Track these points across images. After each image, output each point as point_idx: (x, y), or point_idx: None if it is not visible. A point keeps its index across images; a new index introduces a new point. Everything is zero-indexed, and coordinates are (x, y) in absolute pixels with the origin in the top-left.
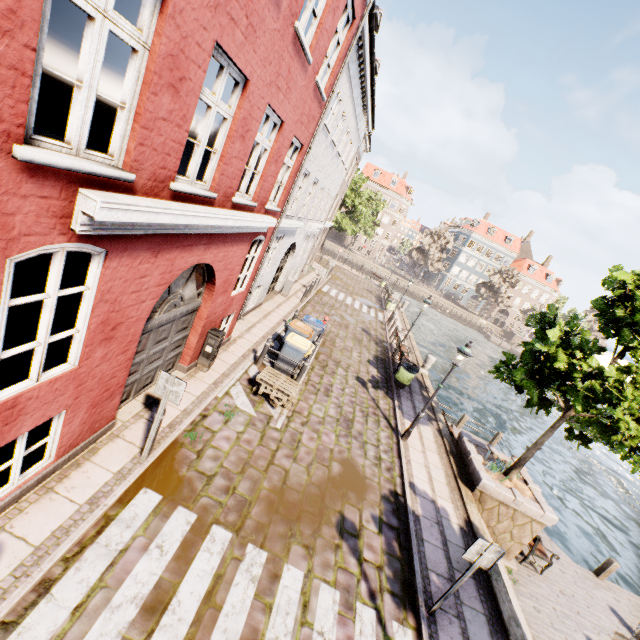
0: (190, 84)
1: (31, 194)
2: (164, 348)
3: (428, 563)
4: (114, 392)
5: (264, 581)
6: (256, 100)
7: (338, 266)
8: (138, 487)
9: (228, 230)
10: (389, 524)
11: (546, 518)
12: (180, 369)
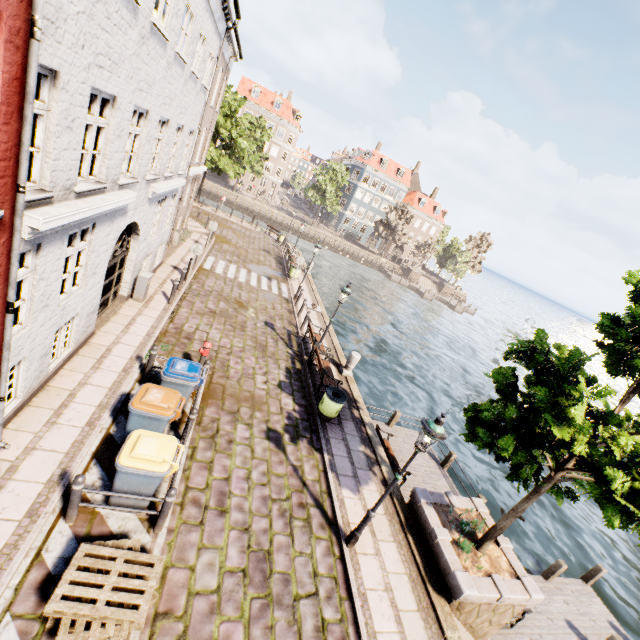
0: None
1: None
2: None
3: None
4: None
5: None
6: None
7: (224, 219)
8: None
9: None
10: None
11: (532, 600)
12: None
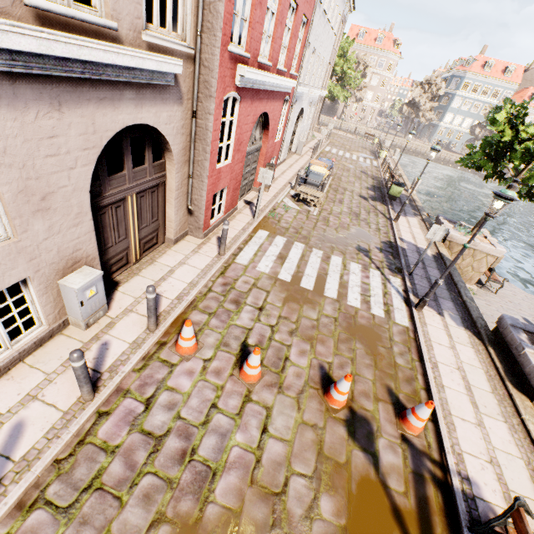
0: None
1: (229, 68)
2: (248, 172)
3: (410, 262)
4: (238, 186)
5: (324, 258)
6: None
7: (334, 133)
8: (257, 229)
9: (275, 89)
10: (386, 251)
11: (497, 252)
12: (254, 190)
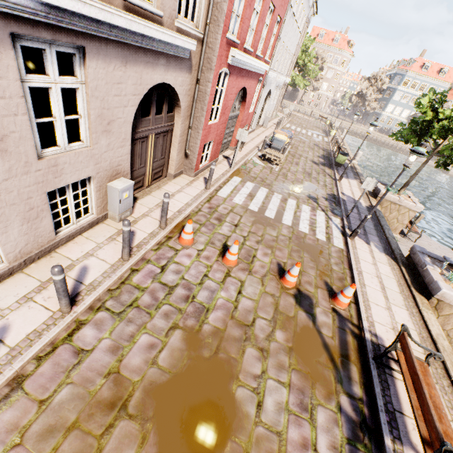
0: (253, 2)
1: (225, 50)
2: (228, 134)
3: (348, 209)
4: (220, 142)
5: (282, 200)
6: (268, 0)
7: (294, 114)
8: (233, 176)
9: (253, 70)
10: (330, 200)
11: (417, 208)
12: (230, 149)
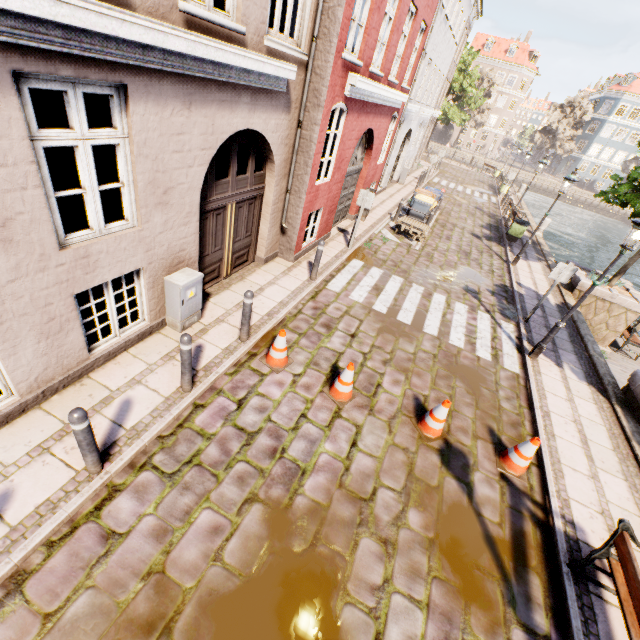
0: (384, 3)
1: (340, 76)
2: (345, 196)
3: (527, 309)
4: (334, 209)
5: (425, 295)
6: None
7: (445, 163)
8: (351, 258)
9: (384, 103)
10: (499, 294)
11: (639, 307)
12: (349, 218)
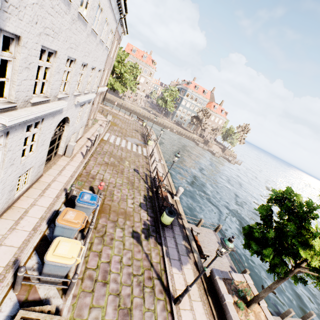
0: None
1: None
2: None
3: None
4: None
5: None
6: None
7: (115, 113)
8: None
9: None
10: None
11: None
12: None
